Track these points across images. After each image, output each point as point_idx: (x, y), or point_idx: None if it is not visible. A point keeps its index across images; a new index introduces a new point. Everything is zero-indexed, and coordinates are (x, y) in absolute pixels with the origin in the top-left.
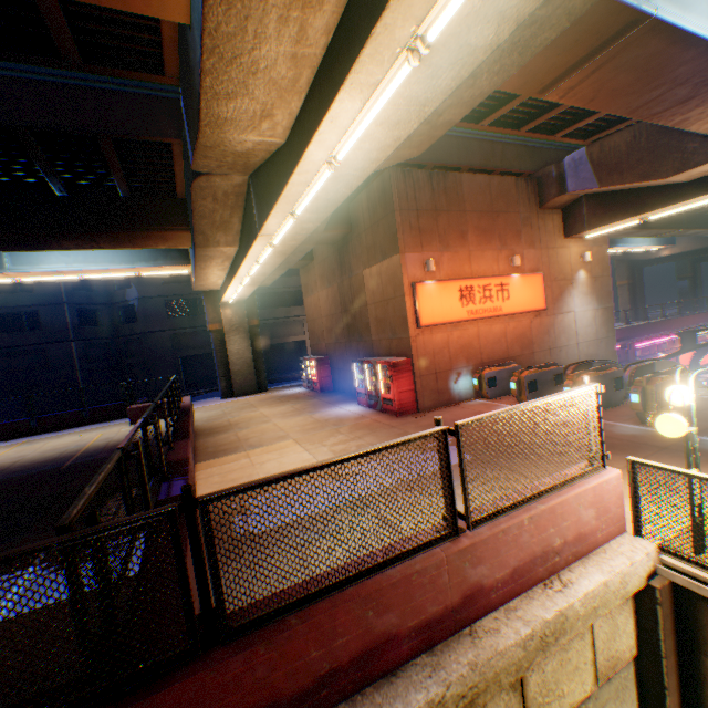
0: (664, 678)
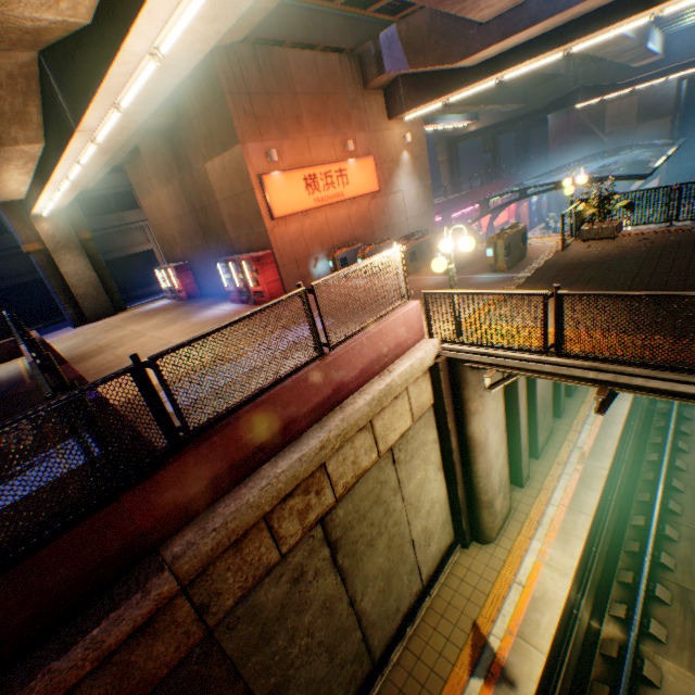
0: (446, 409)
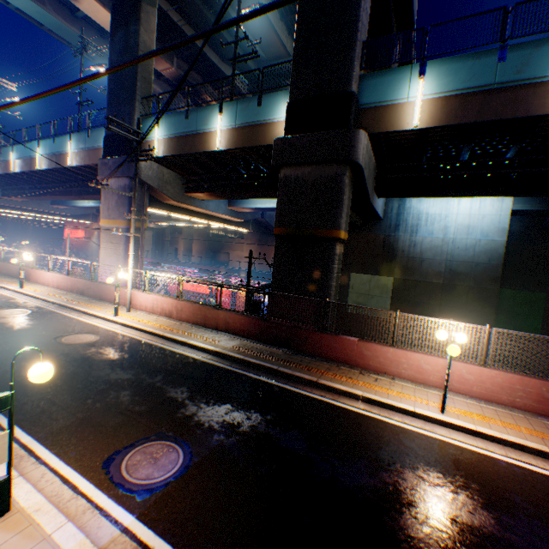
0: None
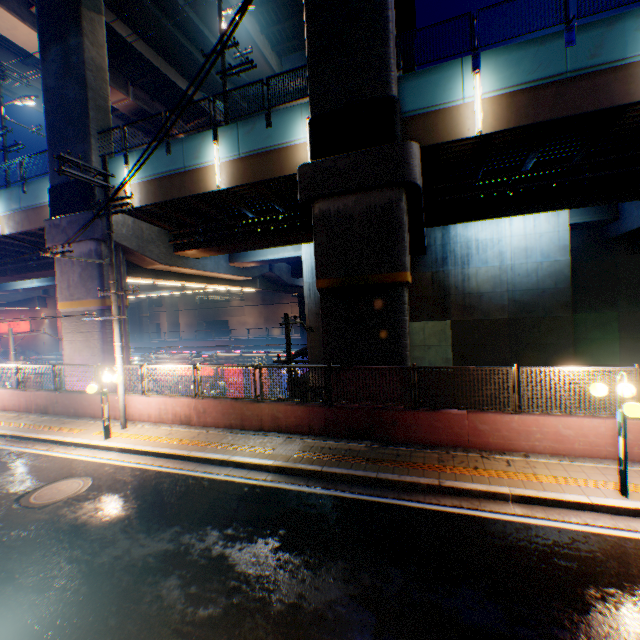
0: None
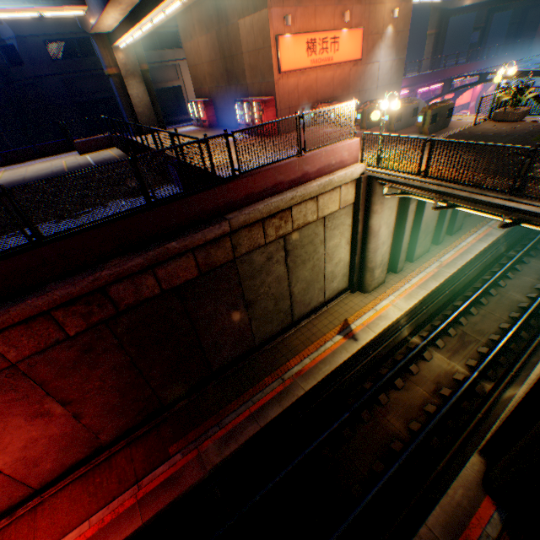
0: (360, 207)
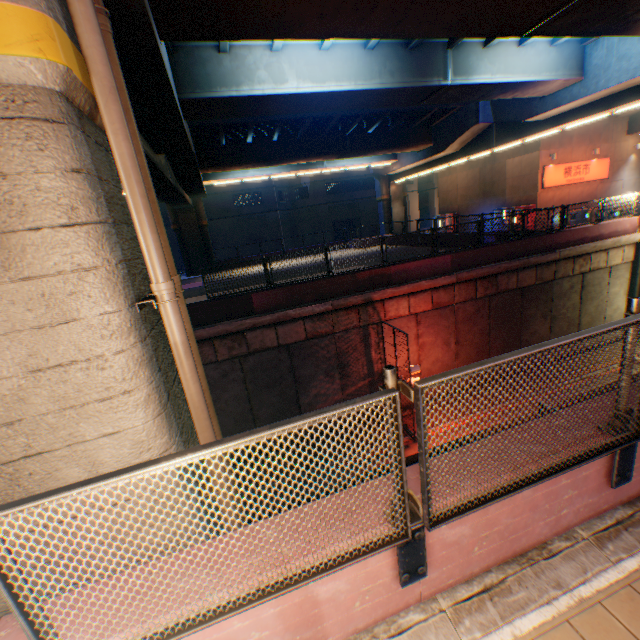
0: (637, 264)
